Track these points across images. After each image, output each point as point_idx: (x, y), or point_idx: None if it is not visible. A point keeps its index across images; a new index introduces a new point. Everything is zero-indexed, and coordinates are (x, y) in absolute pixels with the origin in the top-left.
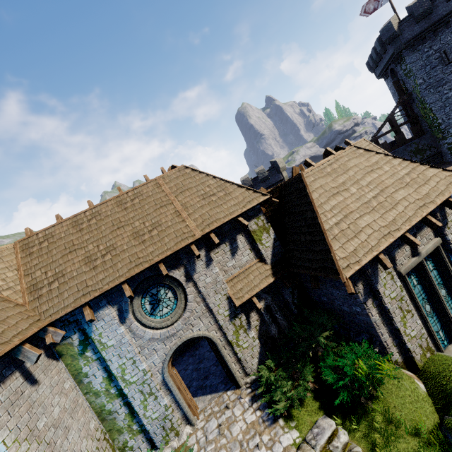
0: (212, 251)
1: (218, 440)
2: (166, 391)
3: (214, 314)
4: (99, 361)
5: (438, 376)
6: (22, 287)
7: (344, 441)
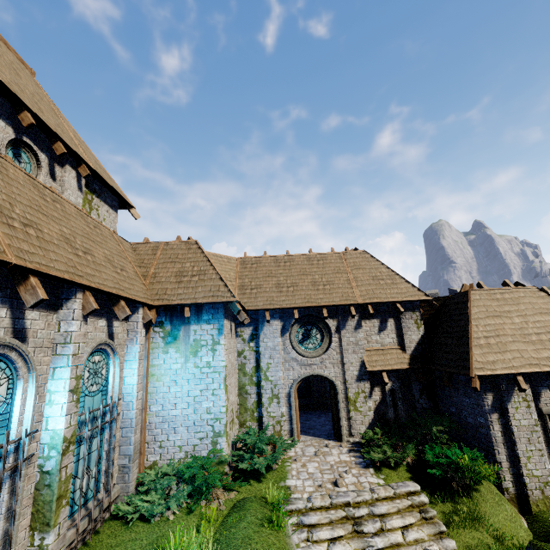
0: (363, 320)
1: (313, 457)
2: (286, 403)
3: (345, 368)
4: (256, 353)
5: (548, 521)
6: (236, 284)
7: (423, 499)
